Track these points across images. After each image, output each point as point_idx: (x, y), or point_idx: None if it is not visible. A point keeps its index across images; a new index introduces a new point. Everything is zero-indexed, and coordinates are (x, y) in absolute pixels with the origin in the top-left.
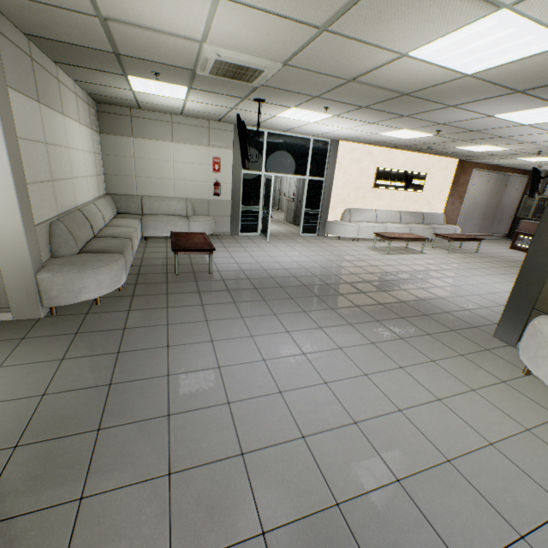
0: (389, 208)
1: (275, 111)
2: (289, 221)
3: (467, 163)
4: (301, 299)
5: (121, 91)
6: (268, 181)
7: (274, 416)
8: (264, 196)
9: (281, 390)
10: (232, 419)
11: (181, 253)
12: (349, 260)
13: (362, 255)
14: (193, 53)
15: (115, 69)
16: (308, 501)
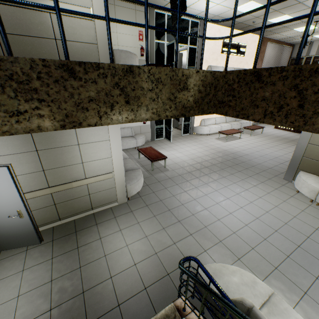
0: (228, 66)
1: None
2: None
3: (265, 38)
4: None
5: None
6: (170, 45)
7: None
8: (166, 57)
9: None
10: None
11: None
12: None
13: None
14: None
15: None
16: None
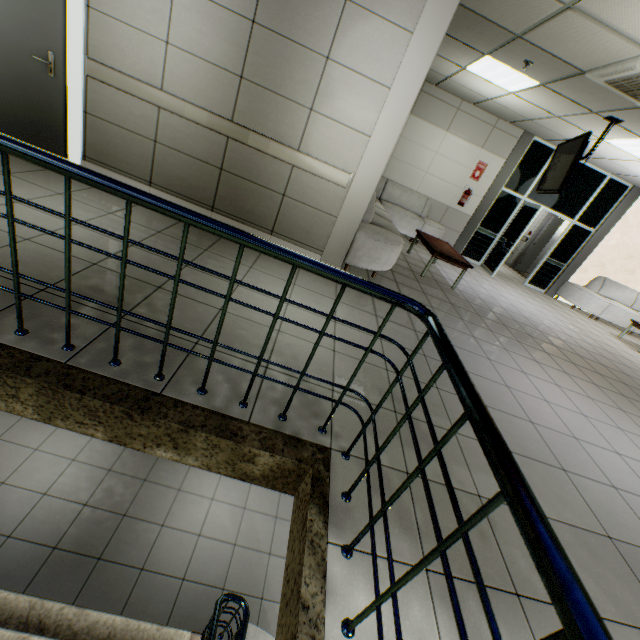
0: None
1: (611, 135)
2: (506, 261)
3: None
4: (557, 358)
5: (448, 65)
6: (528, 209)
7: (578, 455)
8: (509, 224)
9: (575, 436)
10: (541, 438)
11: (438, 257)
12: (594, 339)
13: (607, 340)
14: (618, 58)
15: (484, 47)
16: (639, 538)
